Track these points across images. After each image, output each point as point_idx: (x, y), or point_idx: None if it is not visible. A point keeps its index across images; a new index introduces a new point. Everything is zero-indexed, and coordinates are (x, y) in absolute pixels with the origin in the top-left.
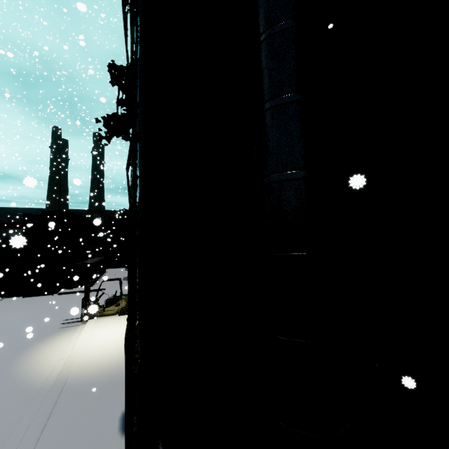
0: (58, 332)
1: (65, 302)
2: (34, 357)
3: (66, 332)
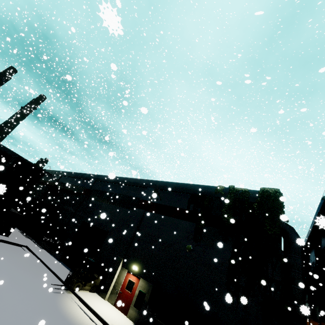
0: (59, 297)
1: (6, 252)
2: (80, 323)
3: (66, 299)
